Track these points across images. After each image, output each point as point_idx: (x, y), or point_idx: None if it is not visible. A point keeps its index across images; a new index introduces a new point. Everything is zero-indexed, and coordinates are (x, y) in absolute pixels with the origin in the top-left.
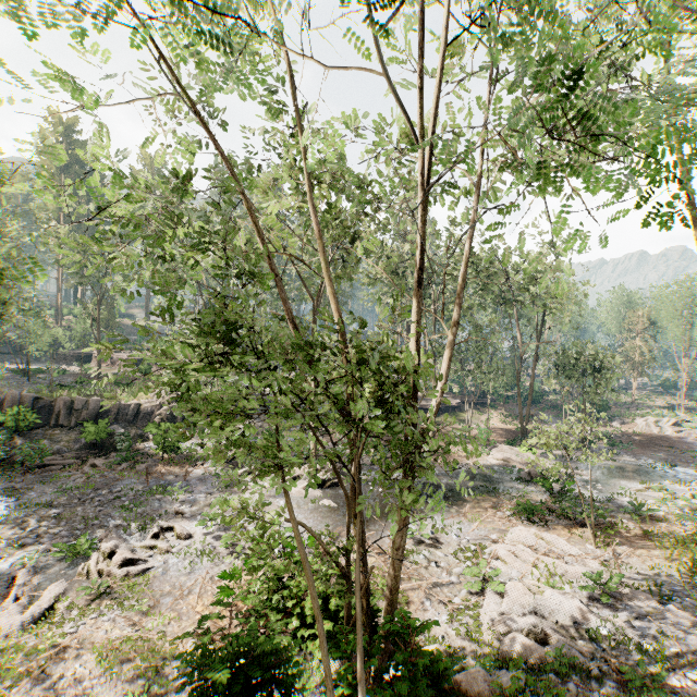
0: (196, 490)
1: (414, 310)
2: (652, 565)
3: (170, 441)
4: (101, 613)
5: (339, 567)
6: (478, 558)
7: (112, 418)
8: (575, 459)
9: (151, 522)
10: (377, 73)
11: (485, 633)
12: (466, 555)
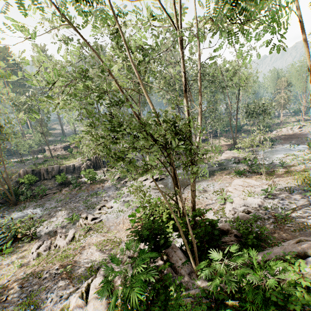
0: (108, 191)
1: (185, 102)
2: (287, 182)
3: (92, 176)
4: (91, 235)
5: (174, 201)
6: (222, 193)
7: (65, 172)
8: (257, 150)
9: (96, 205)
10: (155, 0)
11: (227, 215)
12: (217, 193)
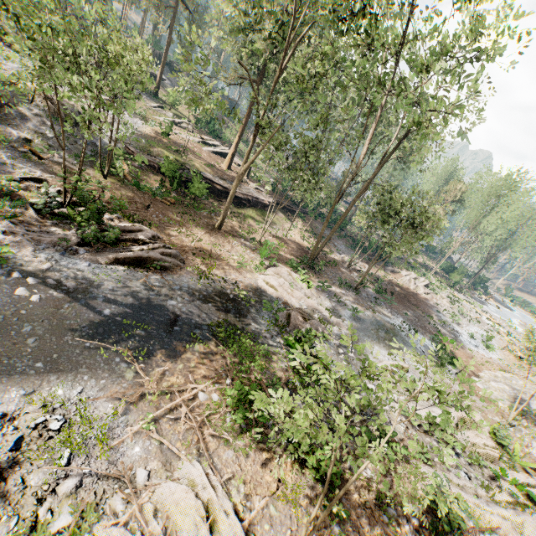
0: None
1: None
2: None
3: None
4: None
5: None
6: None
7: None
8: (344, 301)
9: None
10: None
11: None
12: None
